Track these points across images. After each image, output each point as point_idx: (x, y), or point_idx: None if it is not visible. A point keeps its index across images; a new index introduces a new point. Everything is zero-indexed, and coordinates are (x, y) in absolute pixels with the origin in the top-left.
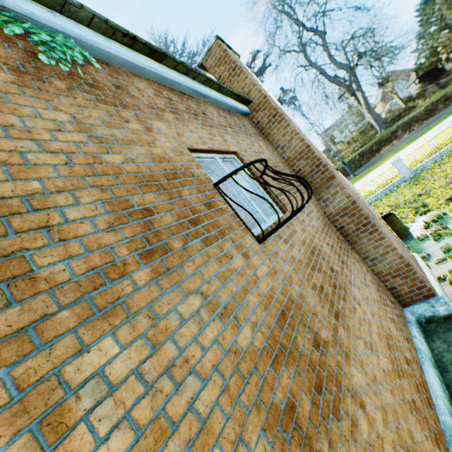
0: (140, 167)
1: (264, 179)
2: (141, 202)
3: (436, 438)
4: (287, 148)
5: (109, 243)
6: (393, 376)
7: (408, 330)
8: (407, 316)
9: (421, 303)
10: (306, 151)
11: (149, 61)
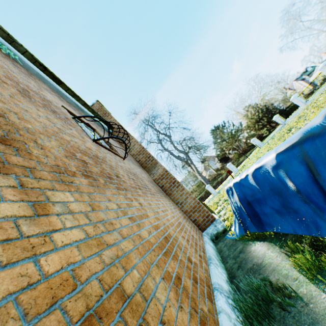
0: (30, 86)
1: (110, 142)
2: (25, 88)
3: (200, 256)
4: (133, 149)
5: (2, 77)
6: (175, 226)
7: (203, 238)
8: (204, 233)
9: (210, 225)
10: (142, 150)
11: (52, 81)
